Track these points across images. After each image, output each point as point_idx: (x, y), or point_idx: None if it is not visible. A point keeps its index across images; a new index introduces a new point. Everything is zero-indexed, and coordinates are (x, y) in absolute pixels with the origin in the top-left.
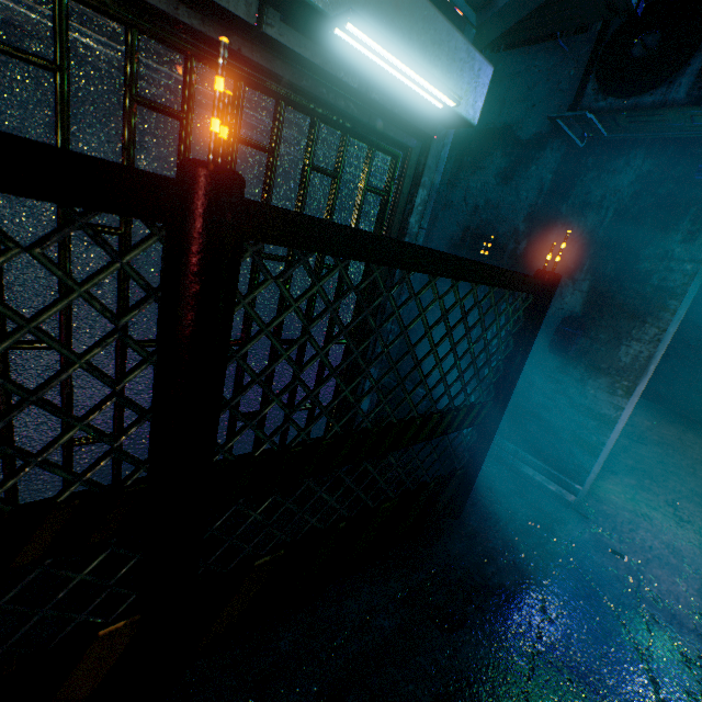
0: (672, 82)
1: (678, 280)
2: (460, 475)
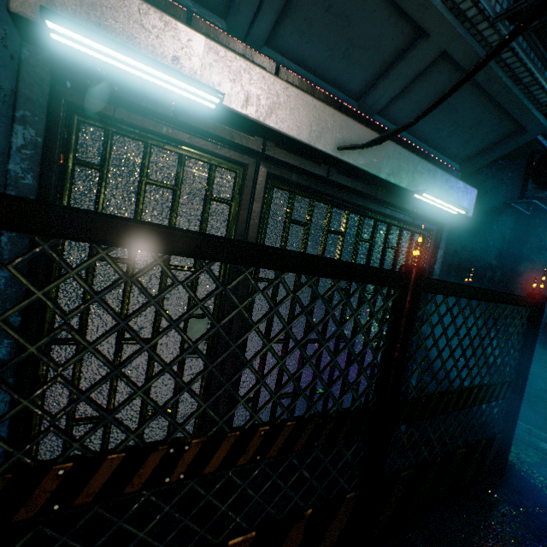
0: None
1: None
2: (498, 438)
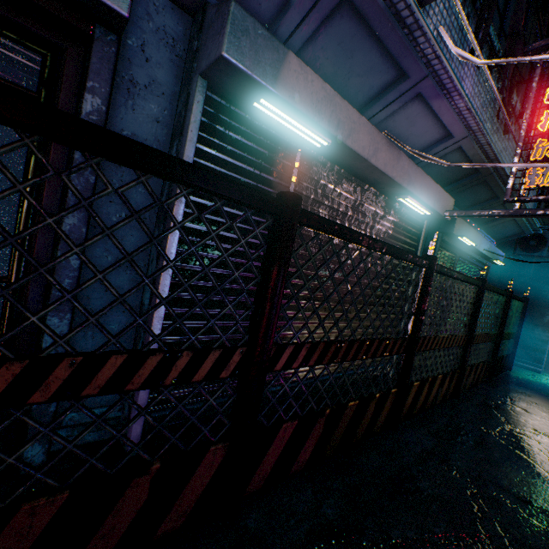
0: (541, 252)
1: None
2: (510, 355)
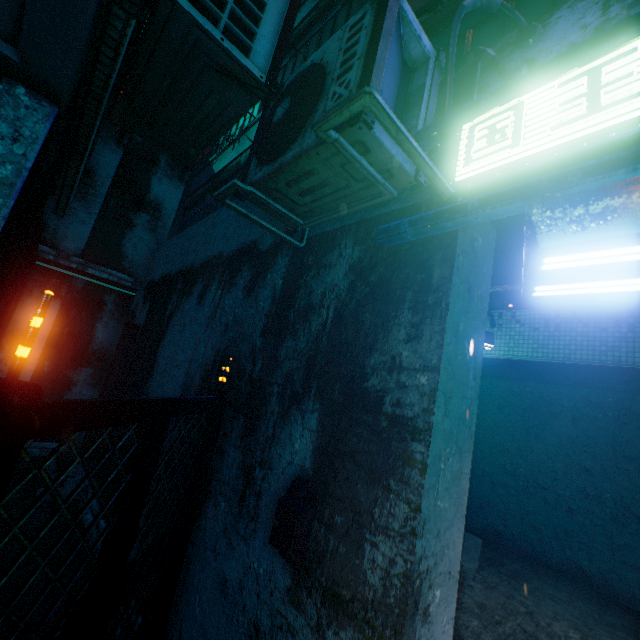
0: (306, 131)
1: (416, 403)
2: None
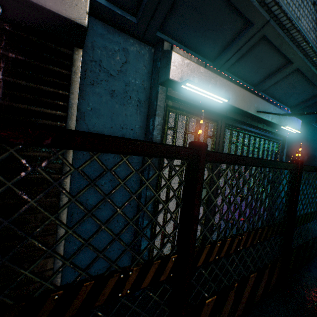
0: None
1: None
2: None
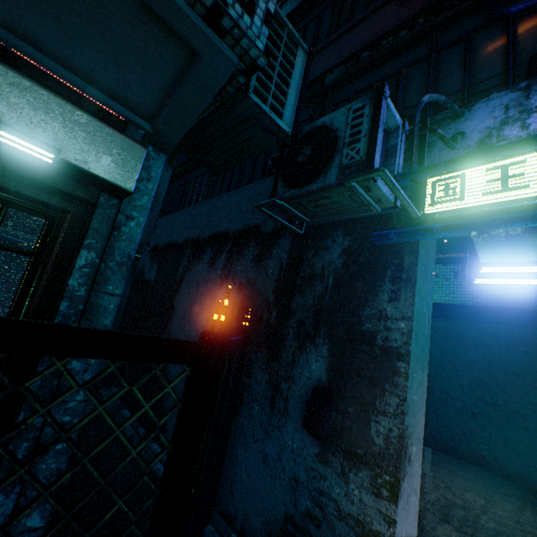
0: (326, 173)
1: (398, 338)
2: None
